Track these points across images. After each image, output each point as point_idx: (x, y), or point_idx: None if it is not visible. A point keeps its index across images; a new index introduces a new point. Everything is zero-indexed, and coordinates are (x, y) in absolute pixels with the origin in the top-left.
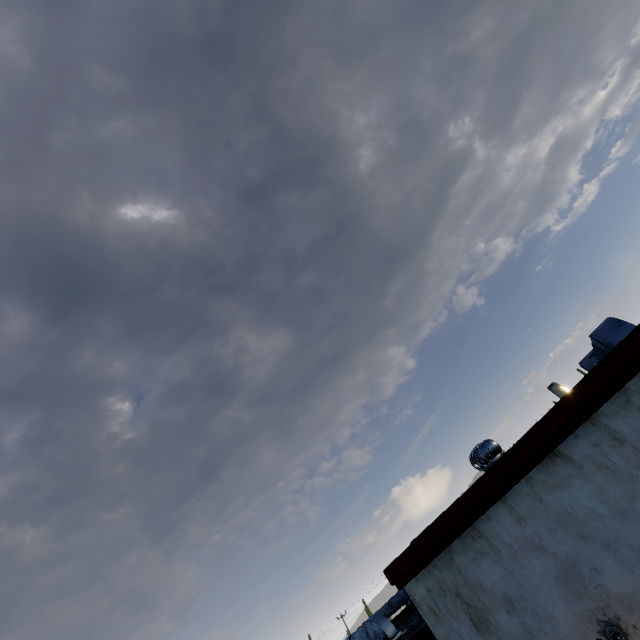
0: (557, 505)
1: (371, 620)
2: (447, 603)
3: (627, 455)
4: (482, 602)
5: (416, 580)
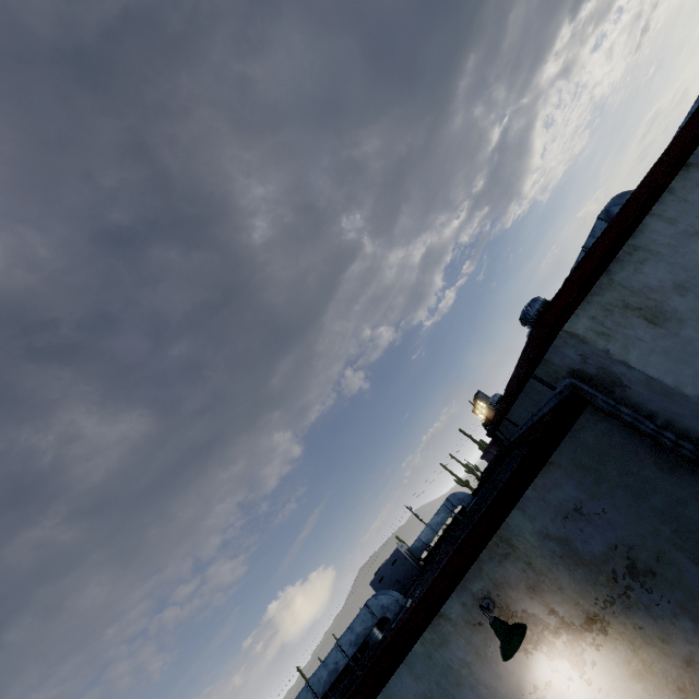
0: None
1: (376, 595)
2: (616, 319)
3: None
4: (653, 300)
5: (575, 316)
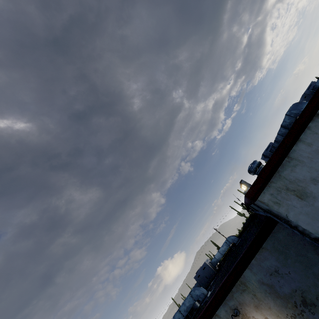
0: None
1: (194, 290)
2: (283, 195)
3: None
4: (301, 186)
5: (263, 193)
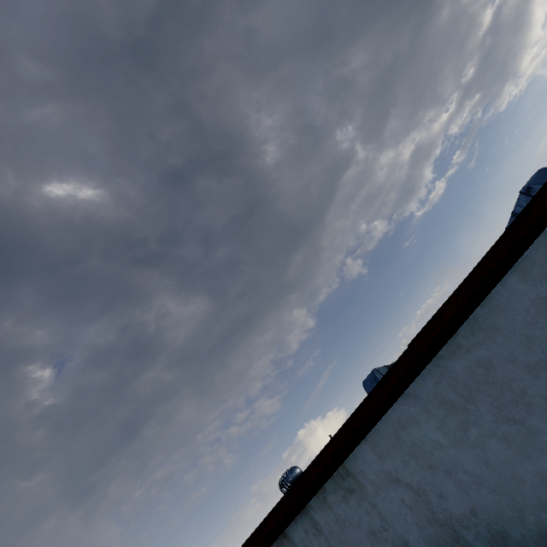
0: None
1: None
2: None
3: (322, 543)
4: None
5: None
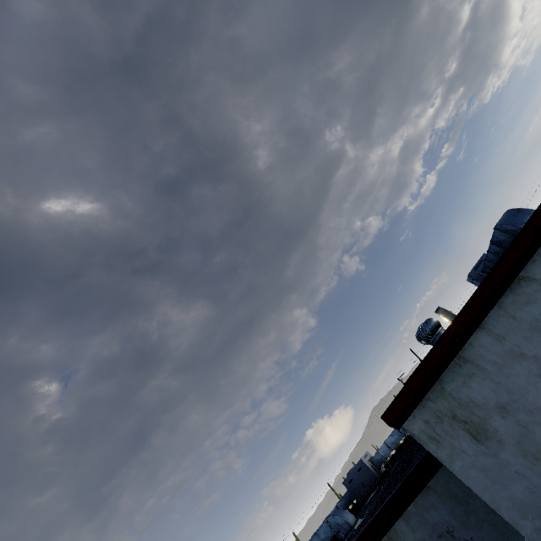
0: (529, 317)
1: (333, 514)
2: (445, 427)
3: None
4: (477, 416)
5: (412, 417)
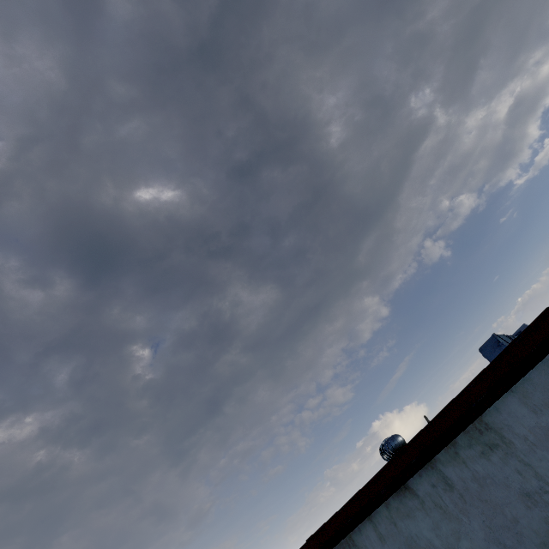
0: (406, 531)
1: None
2: None
3: (455, 500)
4: None
5: None
